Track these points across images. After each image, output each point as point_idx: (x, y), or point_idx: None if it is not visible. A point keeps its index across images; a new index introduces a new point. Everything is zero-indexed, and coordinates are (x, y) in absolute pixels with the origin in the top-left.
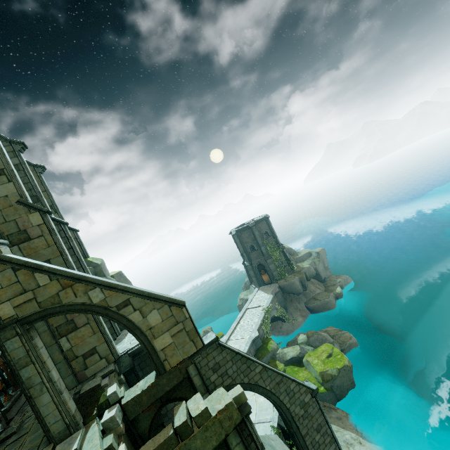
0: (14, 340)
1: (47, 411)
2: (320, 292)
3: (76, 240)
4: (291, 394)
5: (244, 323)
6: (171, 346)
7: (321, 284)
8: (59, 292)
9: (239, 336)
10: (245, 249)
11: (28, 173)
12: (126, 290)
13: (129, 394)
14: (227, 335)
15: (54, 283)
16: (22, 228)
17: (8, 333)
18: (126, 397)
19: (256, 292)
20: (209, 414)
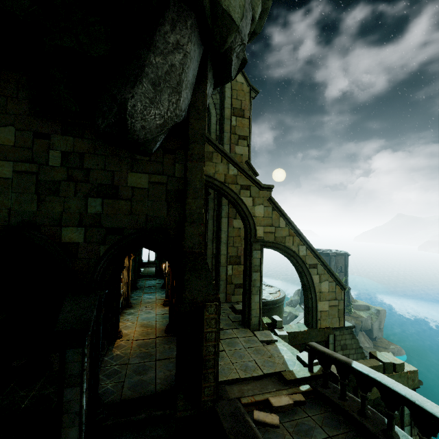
0: (257, 252)
1: (254, 307)
2: (369, 347)
3: None
4: None
5: None
6: (326, 312)
7: (370, 340)
8: (286, 236)
9: None
10: None
11: None
12: (319, 257)
13: (287, 328)
14: None
15: (286, 229)
16: None
17: (257, 246)
18: (287, 329)
19: None
20: (403, 368)
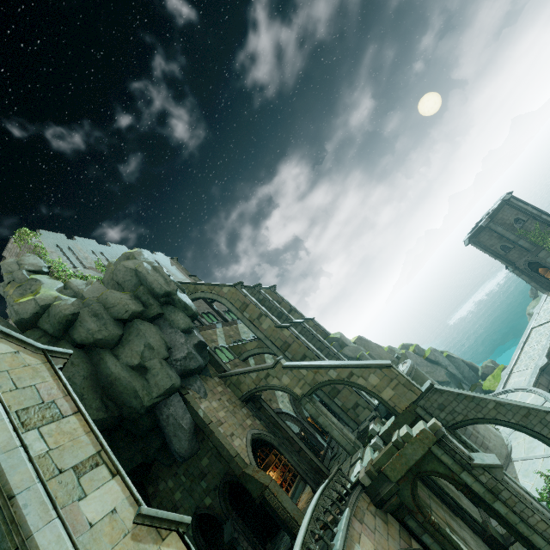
0: (308, 405)
1: (339, 439)
2: None
3: (316, 326)
4: (549, 425)
5: (528, 349)
6: (395, 396)
7: None
8: (314, 377)
9: (523, 366)
10: (495, 253)
11: (270, 300)
12: (346, 366)
13: (382, 430)
14: (507, 367)
15: (310, 372)
16: (284, 341)
17: (304, 401)
18: (381, 431)
19: (542, 301)
20: (411, 435)
